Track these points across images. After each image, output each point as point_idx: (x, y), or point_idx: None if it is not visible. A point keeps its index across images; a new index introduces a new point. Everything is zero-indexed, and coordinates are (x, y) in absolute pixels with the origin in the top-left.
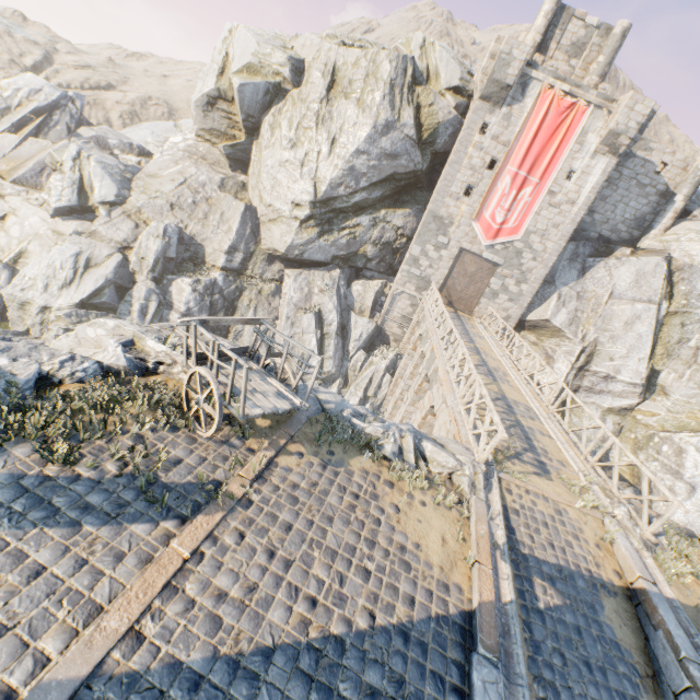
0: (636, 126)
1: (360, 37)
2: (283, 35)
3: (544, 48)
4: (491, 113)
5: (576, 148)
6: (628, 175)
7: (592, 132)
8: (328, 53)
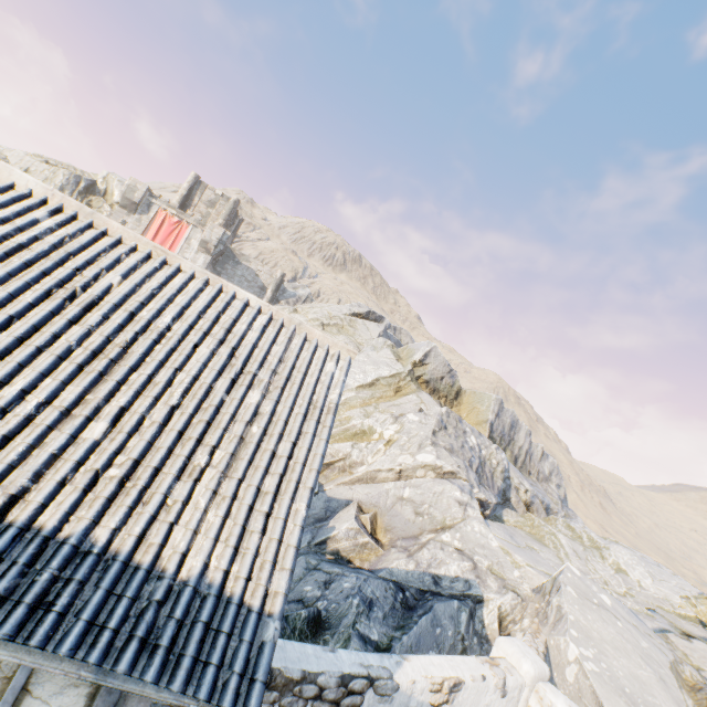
0: (216, 240)
1: (70, 164)
2: (7, 148)
3: (192, 199)
4: (129, 216)
5: (186, 246)
6: (240, 274)
7: (195, 239)
8: (28, 162)
